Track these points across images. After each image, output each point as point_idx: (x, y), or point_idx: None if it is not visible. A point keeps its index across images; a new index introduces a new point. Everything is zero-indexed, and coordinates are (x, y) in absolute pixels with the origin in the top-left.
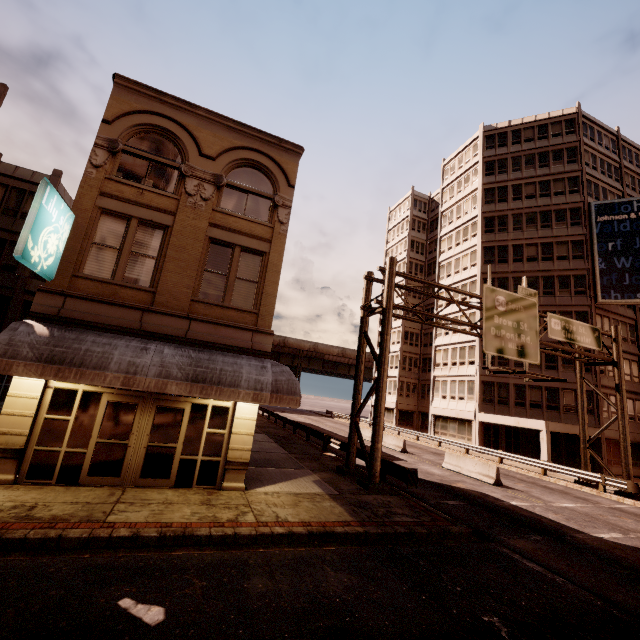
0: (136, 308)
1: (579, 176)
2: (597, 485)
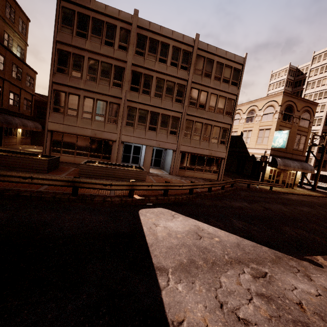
0: (284, 152)
1: None
2: None
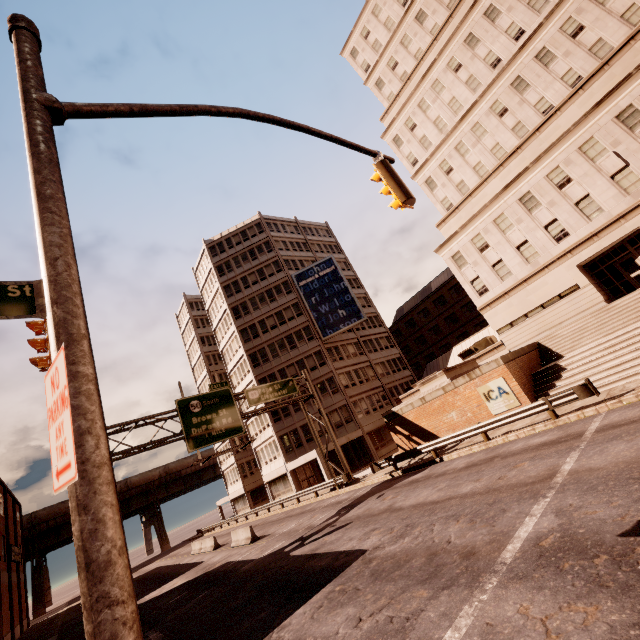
0: None
1: (278, 259)
2: (342, 484)
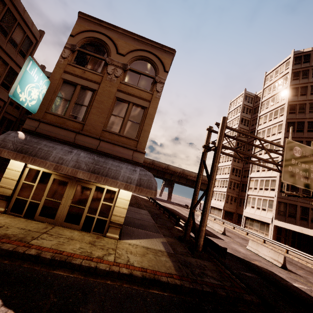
0: (73, 131)
1: None
2: None
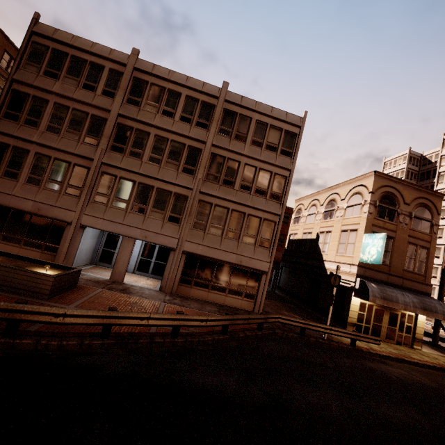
0: (386, 273)
1: None
2: None
